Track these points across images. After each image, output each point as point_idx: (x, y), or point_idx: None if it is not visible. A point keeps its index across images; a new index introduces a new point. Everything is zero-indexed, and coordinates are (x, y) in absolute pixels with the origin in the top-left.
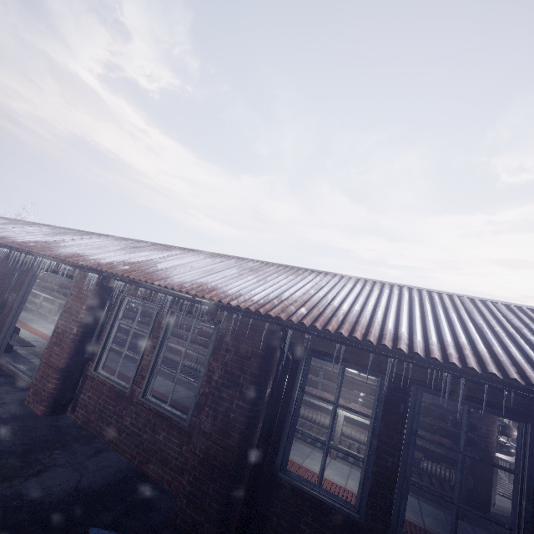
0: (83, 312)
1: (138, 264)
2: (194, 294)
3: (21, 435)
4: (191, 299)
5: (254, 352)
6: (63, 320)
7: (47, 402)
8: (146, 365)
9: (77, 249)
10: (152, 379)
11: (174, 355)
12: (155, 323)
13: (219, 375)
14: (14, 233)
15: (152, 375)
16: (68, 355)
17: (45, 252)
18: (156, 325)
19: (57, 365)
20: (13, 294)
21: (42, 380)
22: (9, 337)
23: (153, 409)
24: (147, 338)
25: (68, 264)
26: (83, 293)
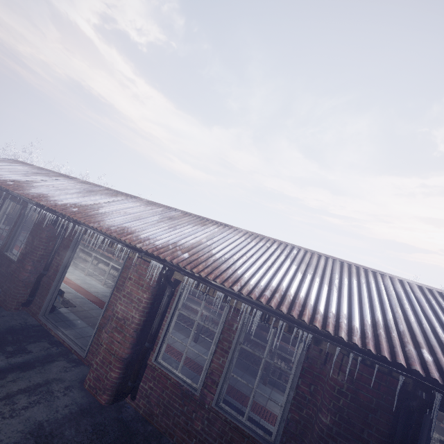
0: (146, 301)
1: (194, 250)
2: (290, 314)
3: (97, 441)
4: (281, 315)
5: (380, 405)
6: (123, 306)
7: (110, 391)
8: (216, 368)
9: (120, 219)
10: (224, 385)
11: (190, 311)
12: (224, 324)
13: (333, 420)
14: (49, 189)
15: (224, 382)
16: (131, 344)
17: (94, 223)
18: (226, 327)
19: (121, 355)
20: (57, 257)
21: (104, 367)
22: (54, 299)
23: (231, 422)
24: (217, 339)
25: (122, 243)
26: (143, 280)
